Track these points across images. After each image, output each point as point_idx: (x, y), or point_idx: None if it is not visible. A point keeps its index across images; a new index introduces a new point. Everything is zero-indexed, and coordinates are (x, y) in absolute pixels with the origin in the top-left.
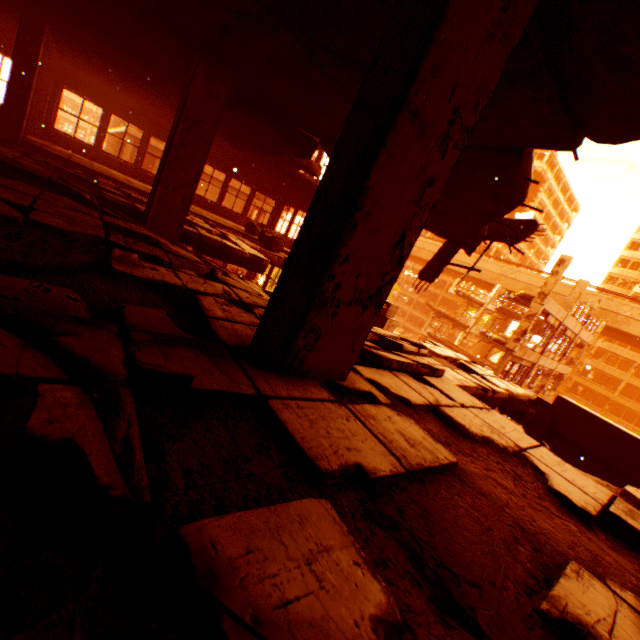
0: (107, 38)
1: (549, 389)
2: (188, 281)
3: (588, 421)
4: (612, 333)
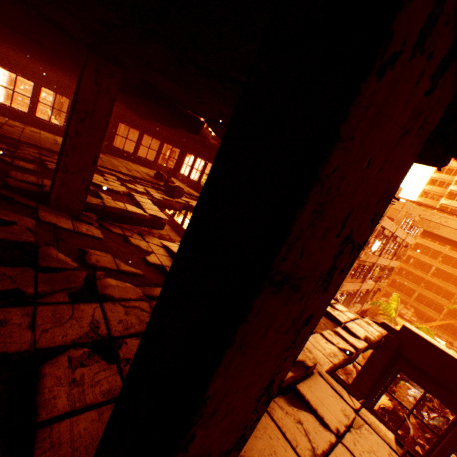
0: (13, 32)
1: (384, 278)
2: (45, 327)
3: (428, 348)
4: (426, 234)
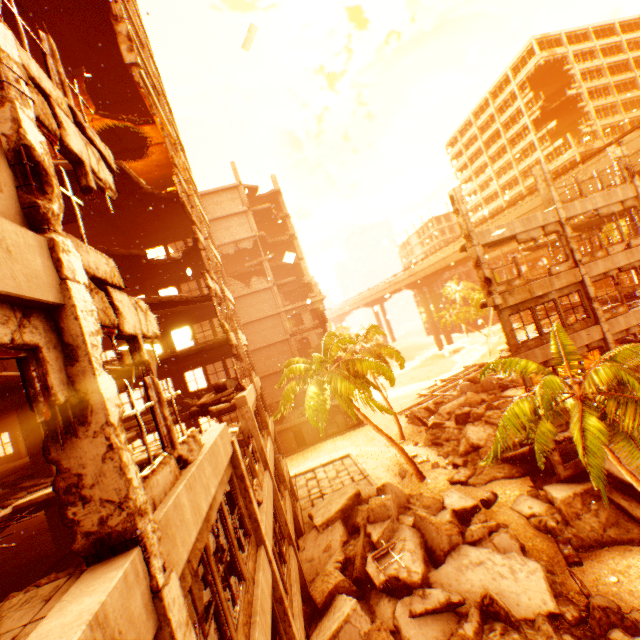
0: None
1: None
2: None
3: None
4: None
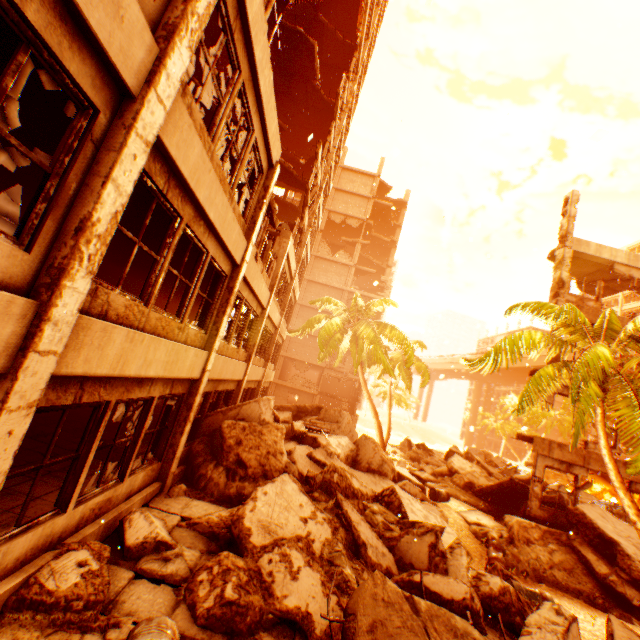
0: None
1: None
2: None
3: None
4: None
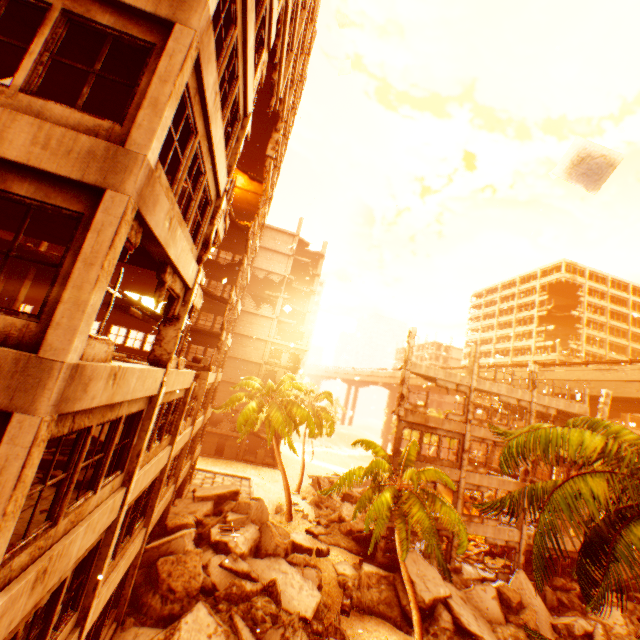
0: None
1: None
2: None
3: None
4: None
